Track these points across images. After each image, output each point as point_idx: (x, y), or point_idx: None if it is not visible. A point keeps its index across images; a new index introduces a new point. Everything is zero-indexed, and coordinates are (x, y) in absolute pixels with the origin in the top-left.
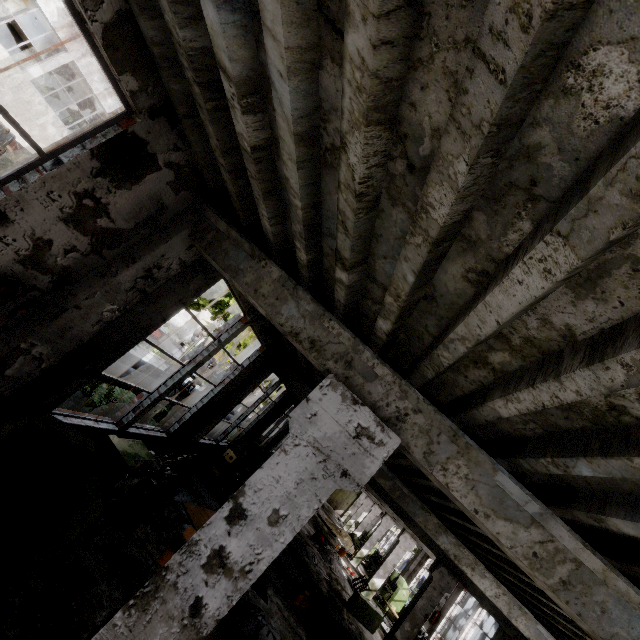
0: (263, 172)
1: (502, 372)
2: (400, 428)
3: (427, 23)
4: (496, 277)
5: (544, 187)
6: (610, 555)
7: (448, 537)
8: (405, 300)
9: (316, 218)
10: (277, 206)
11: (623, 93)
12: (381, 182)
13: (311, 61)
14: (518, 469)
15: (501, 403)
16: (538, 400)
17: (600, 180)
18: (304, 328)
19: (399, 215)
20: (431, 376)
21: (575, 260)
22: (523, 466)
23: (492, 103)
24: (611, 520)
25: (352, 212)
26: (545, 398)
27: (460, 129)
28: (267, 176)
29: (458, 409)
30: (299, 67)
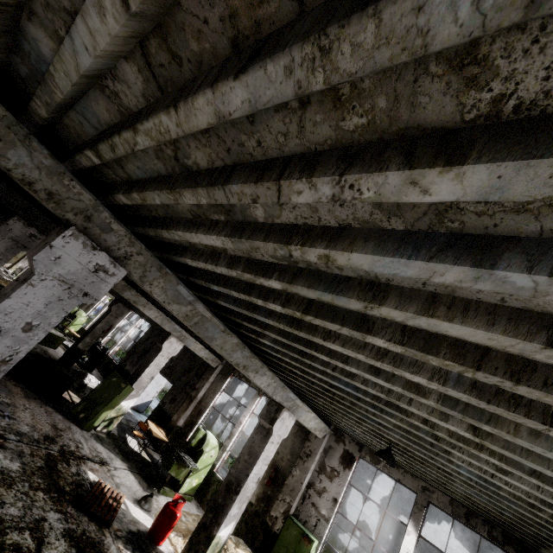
0: (0, 19)
1: (194, 246)
2: (126, 263)
3: (208, 136)
4: (205, 226)
5: (233, 215)
6: (215, 308)
7: (131, 292)
8: (149, 204)
9: (72, 102)
10: (6, 42)
11: (260, 216)
12: (153, 146)
13: (119, 55)
14: (189, 280)
15: (190, 261)
16: (207, 267)
17: (245, 240)
18: (40, 180)
19: (159, 165)
20: (152, 235)
21: (233, 248)
22: (191, 280)
23: (223, 201)
24: (219, 301)
25: (125, 151)
26: (209, 268)
27: (208, 194)
28: (4, 22)
29: (164, 250)
30: (108, 56)
